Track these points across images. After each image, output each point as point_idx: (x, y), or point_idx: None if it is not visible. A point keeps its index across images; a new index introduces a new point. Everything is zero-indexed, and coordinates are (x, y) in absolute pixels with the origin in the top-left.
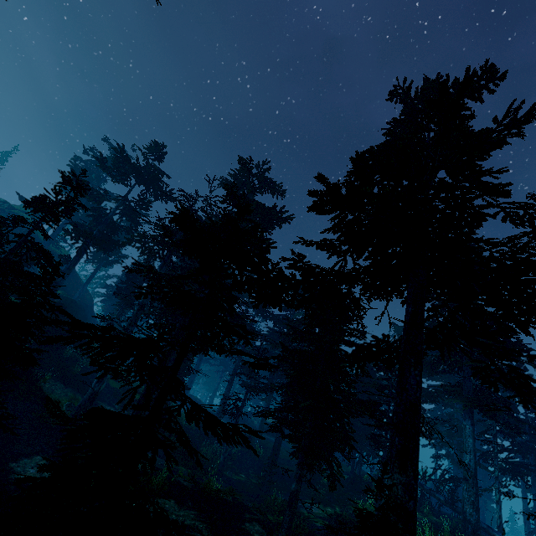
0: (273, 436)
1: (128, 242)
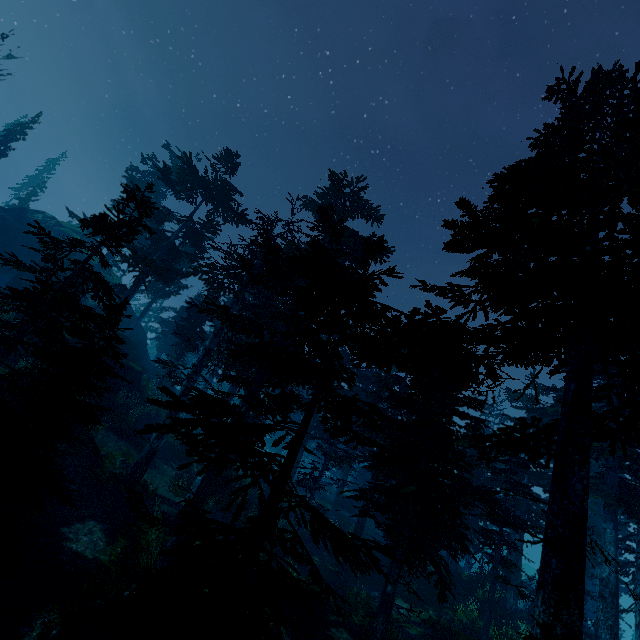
0: (348, 512)
1: (194, 273)
